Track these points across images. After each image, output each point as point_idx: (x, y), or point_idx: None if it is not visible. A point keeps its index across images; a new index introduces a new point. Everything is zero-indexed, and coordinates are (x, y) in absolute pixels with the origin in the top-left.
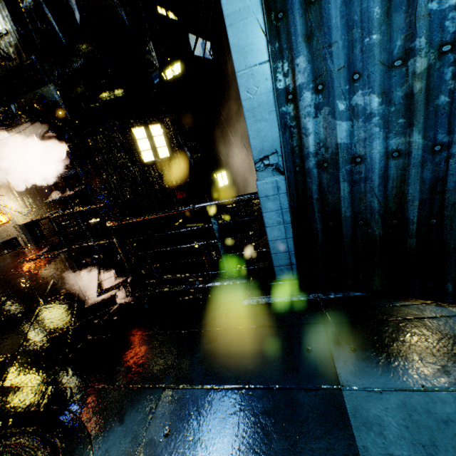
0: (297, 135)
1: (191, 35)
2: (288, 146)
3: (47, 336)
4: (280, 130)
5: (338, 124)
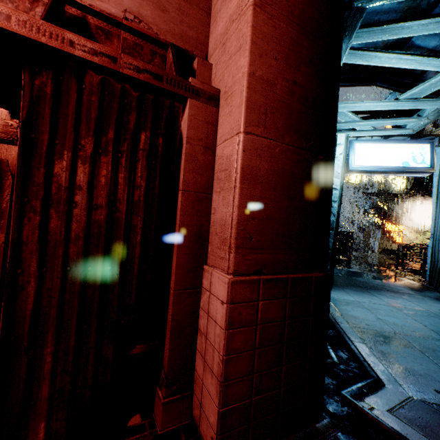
0: (434, 229)
1: None
2: (433, 232)
3: (362, 265)
4: (433, 226)
5: (438, 229)
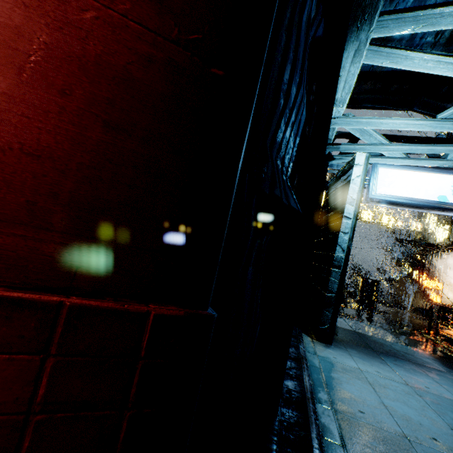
0: None
1: None
2: None
3: (384, 321)
4: None
5: None
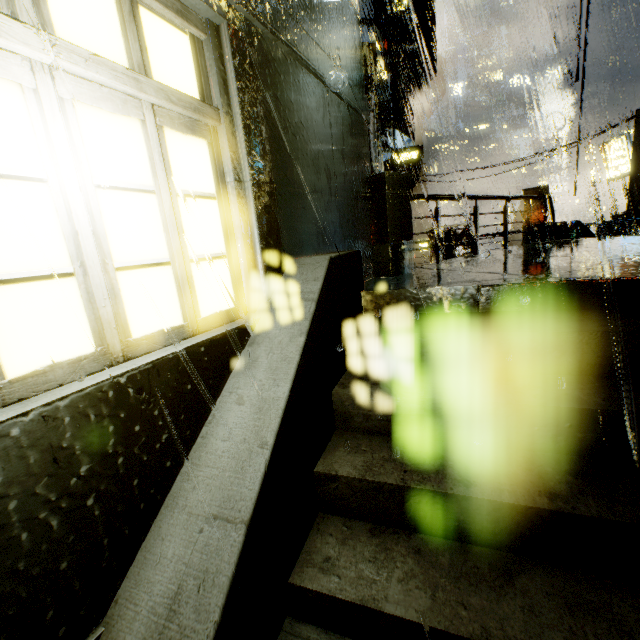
0: None
1: (397, 132)
2: None
3: None
4: None
5: None
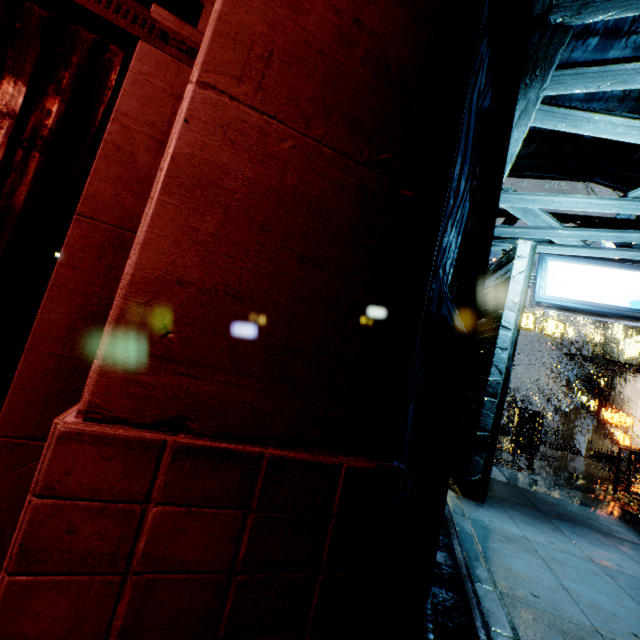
0: None
1: None
2: None
3: (552, 471)
4: None
5: None
